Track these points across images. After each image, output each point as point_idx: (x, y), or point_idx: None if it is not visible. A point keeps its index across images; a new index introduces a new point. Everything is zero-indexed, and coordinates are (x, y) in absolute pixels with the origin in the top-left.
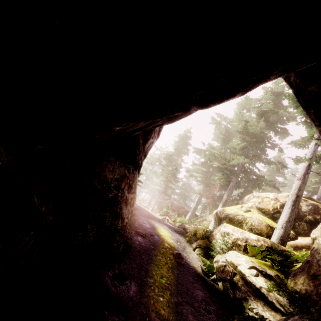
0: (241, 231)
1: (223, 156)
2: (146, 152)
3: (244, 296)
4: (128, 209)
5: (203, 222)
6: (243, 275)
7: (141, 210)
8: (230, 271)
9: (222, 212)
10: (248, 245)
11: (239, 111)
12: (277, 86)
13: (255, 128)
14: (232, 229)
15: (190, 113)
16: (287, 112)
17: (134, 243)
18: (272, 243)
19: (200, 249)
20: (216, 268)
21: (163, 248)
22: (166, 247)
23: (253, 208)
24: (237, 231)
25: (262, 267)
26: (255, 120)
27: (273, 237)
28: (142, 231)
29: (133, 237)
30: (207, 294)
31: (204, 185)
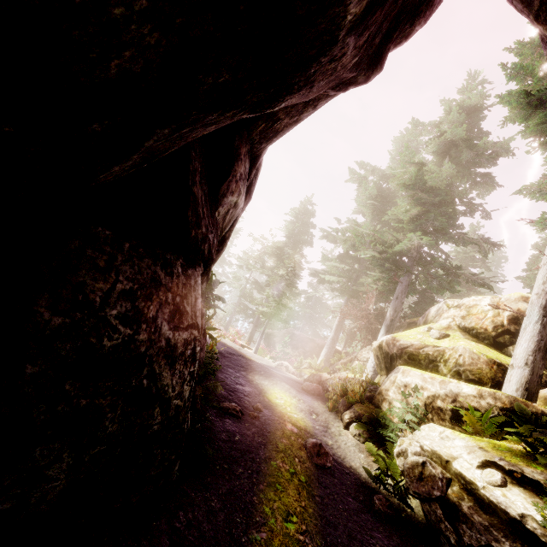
0: (441, 381)
1: (379, 238)
2: (222, 230)
3: (485, 541)
4: (180, 372)
5: (353, 364)
6: (468, 483)
7: (233, 356)
8: (438, 476)
9: (393, 343)
10: (459, 408)
11: (406, 144)
12: (469, 93)
13: (436, 176)
14: (422, 378)
15: (334, 31)
16: (491, 143)
17: (217, 437)
18: (512, 400)
19: (361, 426)
20: (404, 470)
21: (283, 437)
22: (290, 432)
23: (452, 329)
24: (432, 380)
25: (510, 461)
26: (432, 164)
27: (508, 385)
28: (234, 405)
29: (214, 423)
30: (393, 538)
31: (347, 295)
